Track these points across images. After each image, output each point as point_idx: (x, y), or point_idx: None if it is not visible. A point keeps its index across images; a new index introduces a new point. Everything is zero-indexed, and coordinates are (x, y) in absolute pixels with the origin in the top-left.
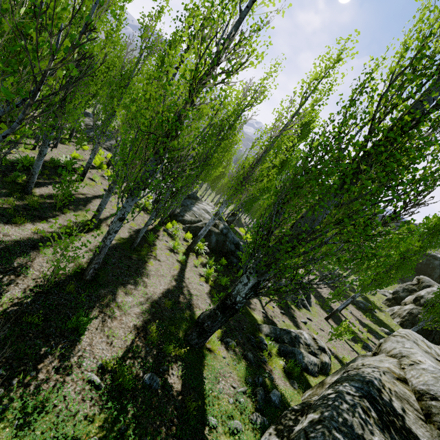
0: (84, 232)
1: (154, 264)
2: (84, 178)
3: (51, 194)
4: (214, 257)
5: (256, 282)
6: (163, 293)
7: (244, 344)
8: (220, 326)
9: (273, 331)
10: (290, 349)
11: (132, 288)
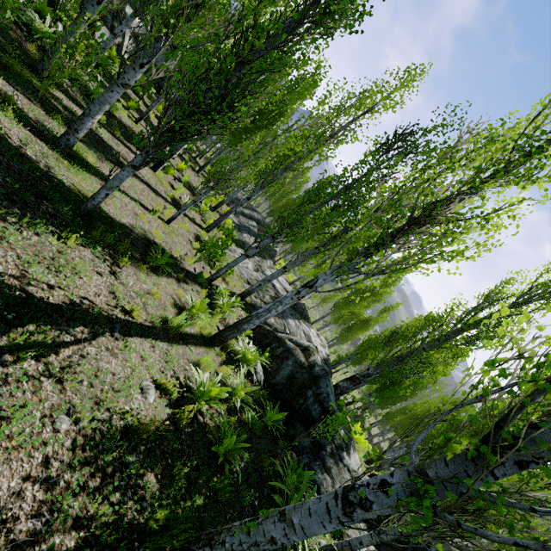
0: (29, 129)
1: (81, 252)
2: (160, 169)
3: (75, 111)
4: (257, 387)
5: None
6: None
7: None
8: None
9: None
10: None
11: None
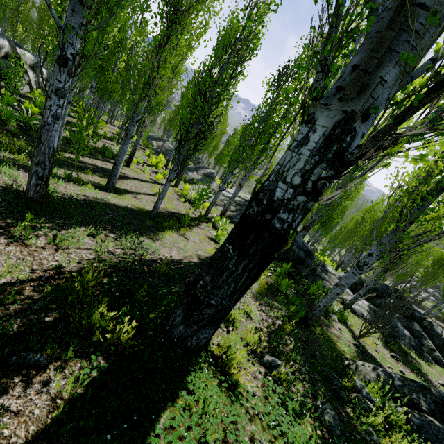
0: (96, 189)
1: (175, 237)
2: (131, 164)
3: (82, 160)
4: None
5: (338, 123)
6: (166, 260)
7: (314, 384)
8: (235, 293)
9: (385, 377)
10: (441, 430)
11: (110, 236)
